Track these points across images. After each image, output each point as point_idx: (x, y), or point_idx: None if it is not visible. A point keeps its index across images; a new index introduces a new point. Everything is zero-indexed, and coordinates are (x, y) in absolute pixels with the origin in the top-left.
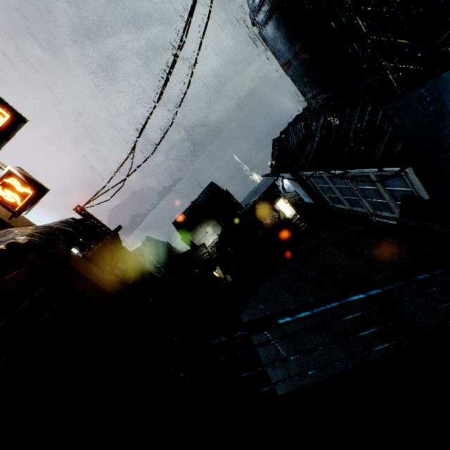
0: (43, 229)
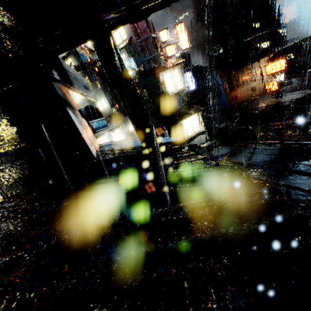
0: (266, 108)
